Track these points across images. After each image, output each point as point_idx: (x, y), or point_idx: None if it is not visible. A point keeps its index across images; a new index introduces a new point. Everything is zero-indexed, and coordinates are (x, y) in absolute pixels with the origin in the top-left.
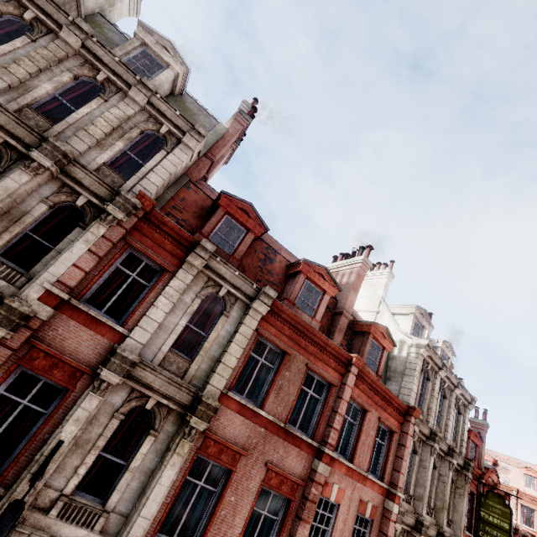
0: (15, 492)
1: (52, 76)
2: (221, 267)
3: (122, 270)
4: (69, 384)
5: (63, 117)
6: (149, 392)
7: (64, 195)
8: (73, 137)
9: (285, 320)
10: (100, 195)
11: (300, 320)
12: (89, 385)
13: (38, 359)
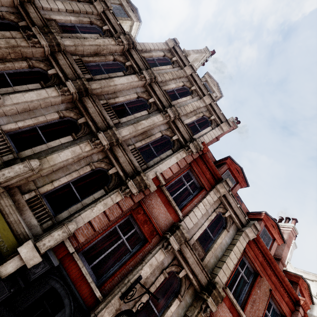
0: (110, 303)
1: (176, 82)
2: (230, 198)
3: (181, 179)
4: (149, 237)
5: None
6: (184, 264)
7: (169, 132)
8: (179, 108)
9: (259, 249)
10: (185, 137)
11: (269, 253)
12: (157, 243)
13: (140, 214)
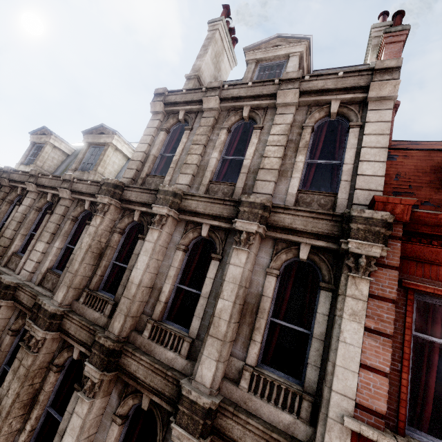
0: None
1: (213, 144)
2: None
3: (420, 337)
4: None
5: (232, 175)
6: None
7: (282, 254)
8: (256, 183)
9: None
10: (322, 232)
11: None
12: None
13: None
